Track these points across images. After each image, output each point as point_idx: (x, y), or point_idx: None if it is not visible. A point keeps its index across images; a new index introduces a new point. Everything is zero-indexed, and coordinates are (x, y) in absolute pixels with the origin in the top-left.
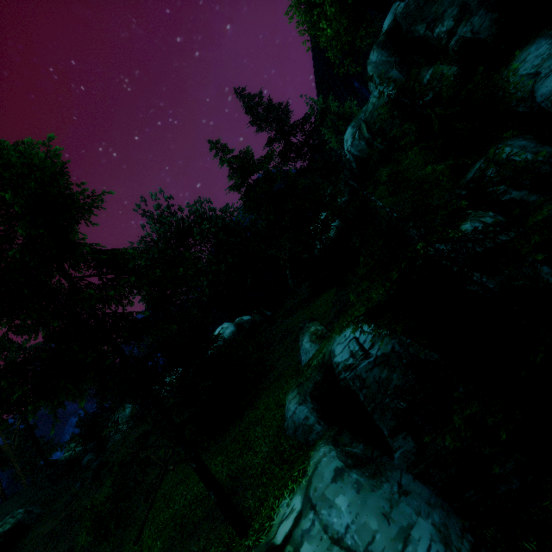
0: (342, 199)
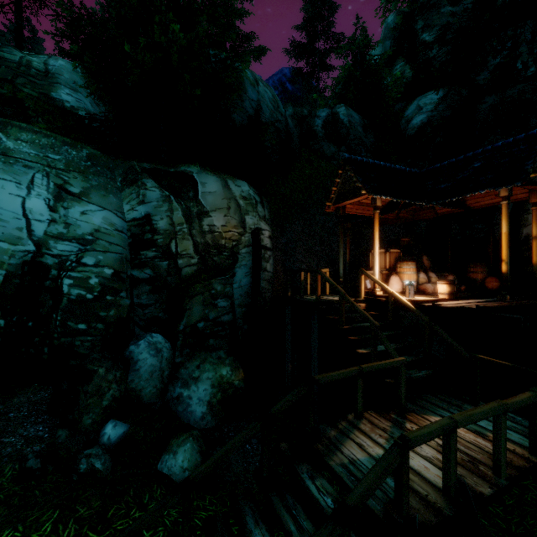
0: None
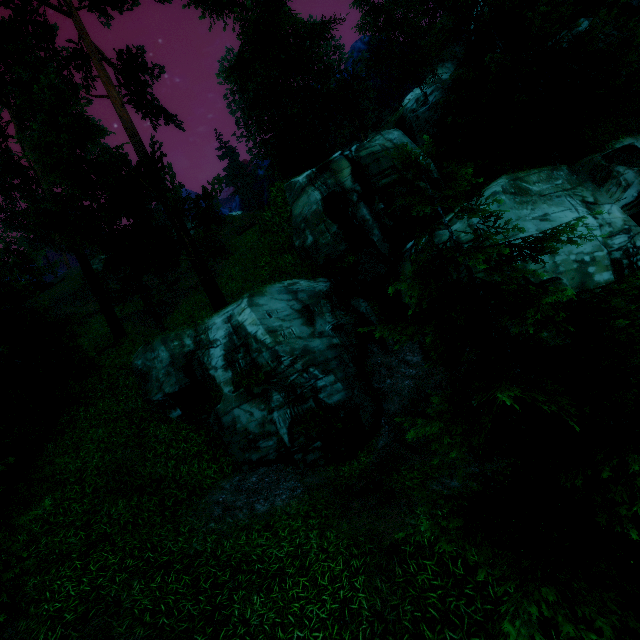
0: (447, 77)
